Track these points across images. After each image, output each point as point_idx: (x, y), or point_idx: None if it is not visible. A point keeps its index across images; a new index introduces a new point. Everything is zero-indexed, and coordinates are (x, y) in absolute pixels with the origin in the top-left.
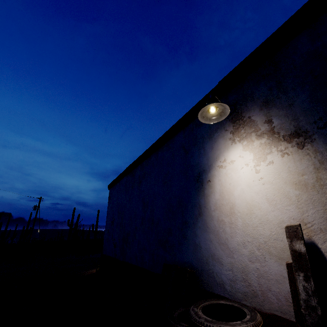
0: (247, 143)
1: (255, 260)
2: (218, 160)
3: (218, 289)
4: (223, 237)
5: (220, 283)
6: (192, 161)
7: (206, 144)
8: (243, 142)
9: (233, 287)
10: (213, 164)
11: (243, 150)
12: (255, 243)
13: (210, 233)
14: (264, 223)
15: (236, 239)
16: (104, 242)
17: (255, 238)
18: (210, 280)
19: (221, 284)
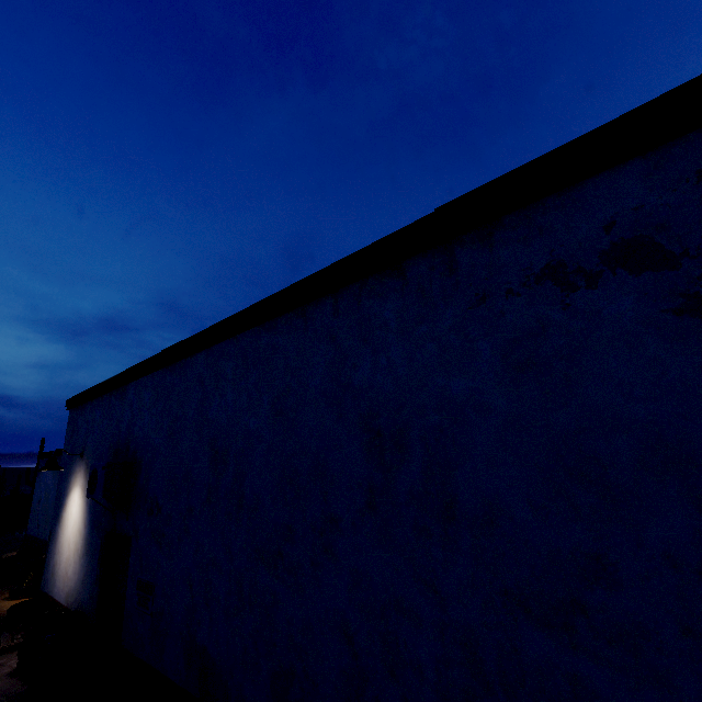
0: None
1: None
2: None
3: None
4: None
5: None
6: None
7: None
8: None
9: None
10: None
11: None
12: None
13: None
14: None
15: None
16: (29, 522)
17: None
18: None
19: None
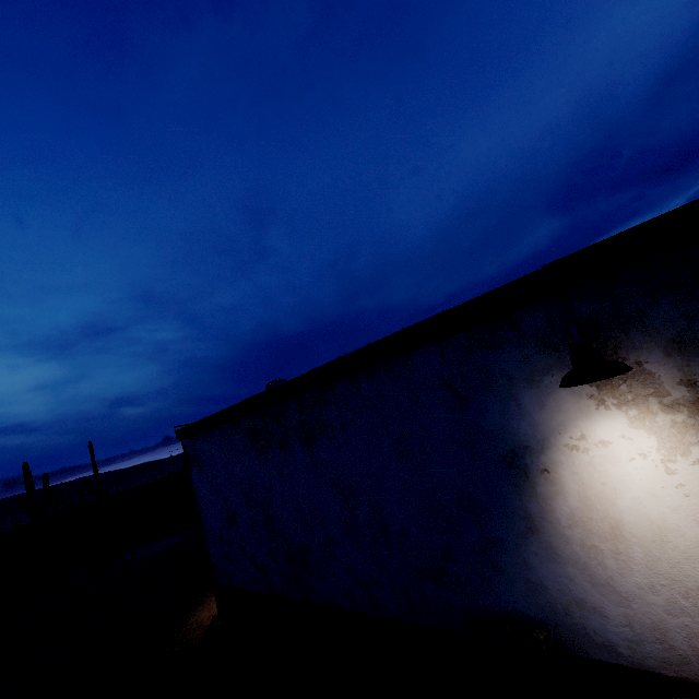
0: (638, 414)
1: (679, 613)
2: (566, 434)
3: (602, 654)
4: (601, 575)
5: (607, 645)
6: (486, 422)
7: (521, 394)
8: (628, 410)
9: (637, 651)
10: (551, 440)
11: (632, 426)
12: (677, 589)
13: (567, 566)
14: (695, 559)
15: (634, 579)
16: (215, 561)
17: (677, 581)
18: (581, 641)
19: (608, 647)
